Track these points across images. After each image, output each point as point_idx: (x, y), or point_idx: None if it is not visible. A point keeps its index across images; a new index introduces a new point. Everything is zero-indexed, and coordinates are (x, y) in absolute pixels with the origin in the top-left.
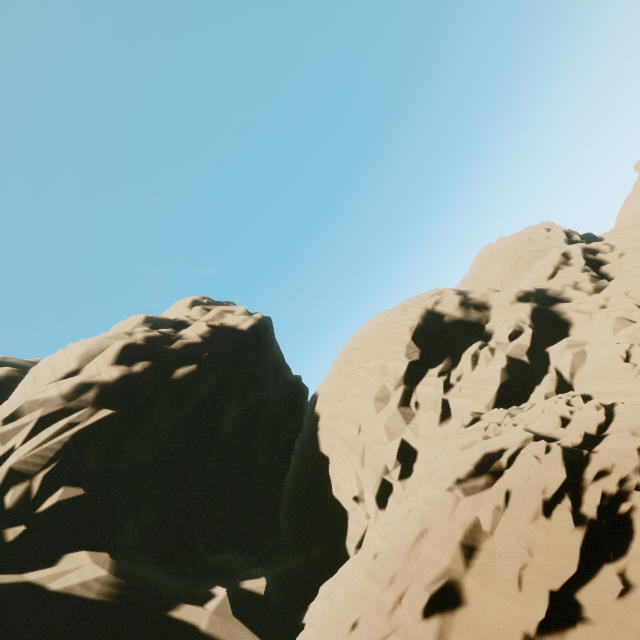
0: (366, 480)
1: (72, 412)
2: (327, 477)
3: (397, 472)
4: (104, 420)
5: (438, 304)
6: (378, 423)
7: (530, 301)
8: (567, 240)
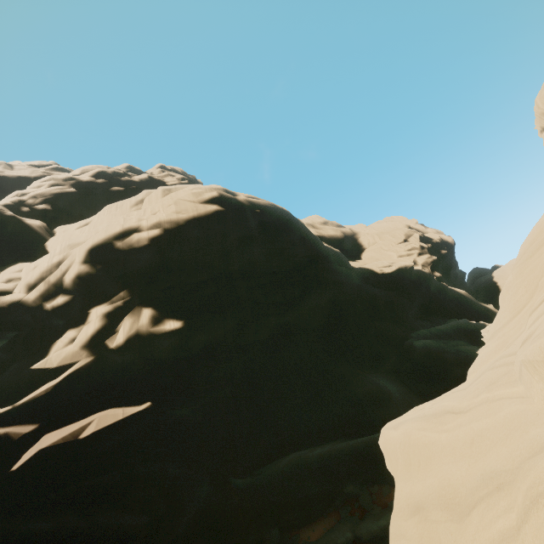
0: None
1: (424, 253)
2: None
3: None
4: (435, 259)
5: None
6: None
7: None
8: None
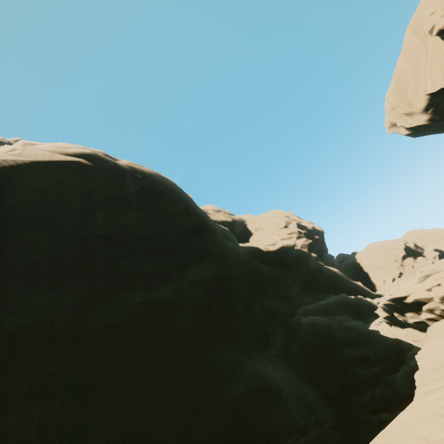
0: (388, 276)
1: (301, 237)
2: (367, 277)
3: (397, 276)
4: (311, 242)
5: (407, 243)
6: (392, 265)
7: (438, 252)
8: None
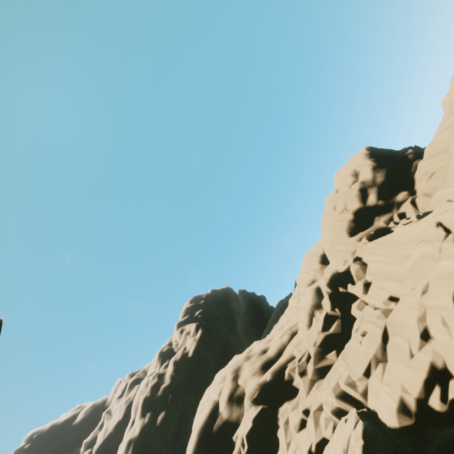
0: None
1: None
2: None
3: None
4: None
5: (219, 398)
6: None
7: (263, 402)
8: (360, 209)
